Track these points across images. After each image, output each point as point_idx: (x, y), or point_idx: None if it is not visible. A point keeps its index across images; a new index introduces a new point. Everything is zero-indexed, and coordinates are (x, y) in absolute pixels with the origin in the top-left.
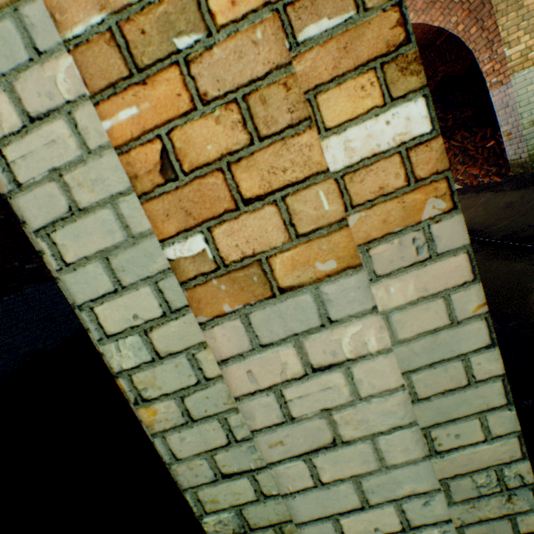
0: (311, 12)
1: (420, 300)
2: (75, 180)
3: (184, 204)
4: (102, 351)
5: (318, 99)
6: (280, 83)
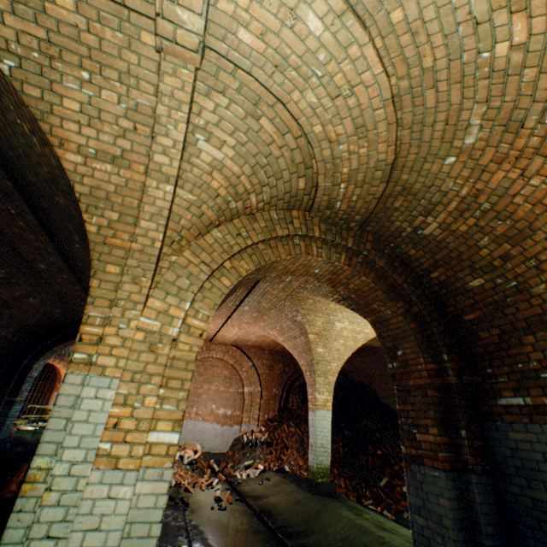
0: (168, 403)
1: (151, 493)
2: (93, 414)
3: (113, 434)
4: (32, 466)
5: (159, 421)
6: (148, 421)
